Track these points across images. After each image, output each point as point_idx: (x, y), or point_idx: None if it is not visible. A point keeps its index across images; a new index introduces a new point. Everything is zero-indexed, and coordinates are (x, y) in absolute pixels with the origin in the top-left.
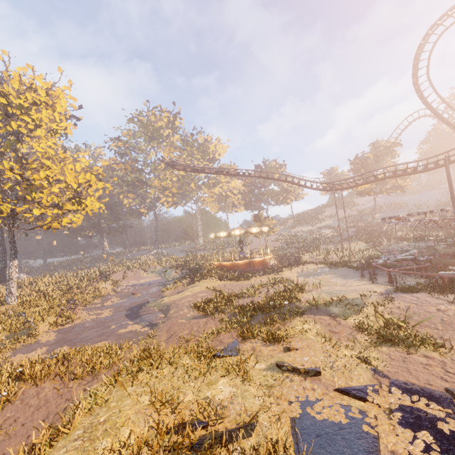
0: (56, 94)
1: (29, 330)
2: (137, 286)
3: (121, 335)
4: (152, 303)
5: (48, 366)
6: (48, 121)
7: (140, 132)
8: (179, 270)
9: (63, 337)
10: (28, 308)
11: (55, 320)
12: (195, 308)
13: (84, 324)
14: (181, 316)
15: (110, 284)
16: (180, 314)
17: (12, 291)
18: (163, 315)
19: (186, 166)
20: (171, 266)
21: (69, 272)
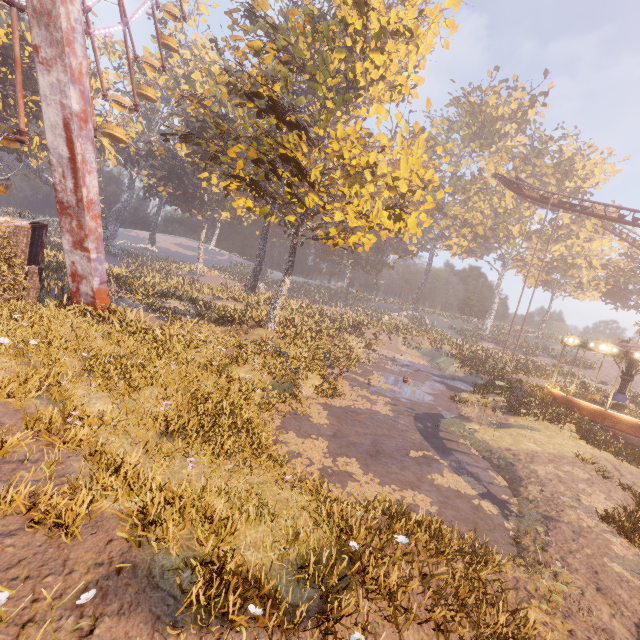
0: (431, 16)
1: (294, 386)
2: (399, 365)
3: (446, 496)
4: (456, 427)
5: (409, 579)
6: (397, 69)
7: (462, 123)
8: (464, 366)
9: (339, 428)
10: (287, 347)
11: (320, 384)
12: (618, 530)
13: (358, 414)
14: (592, 537)
15: (363, 344)
16: (583, 527)
17: (275, 315)
18: (502, 479)
19: (552, 192)
20: (452, 355)
21: (305, 300)
